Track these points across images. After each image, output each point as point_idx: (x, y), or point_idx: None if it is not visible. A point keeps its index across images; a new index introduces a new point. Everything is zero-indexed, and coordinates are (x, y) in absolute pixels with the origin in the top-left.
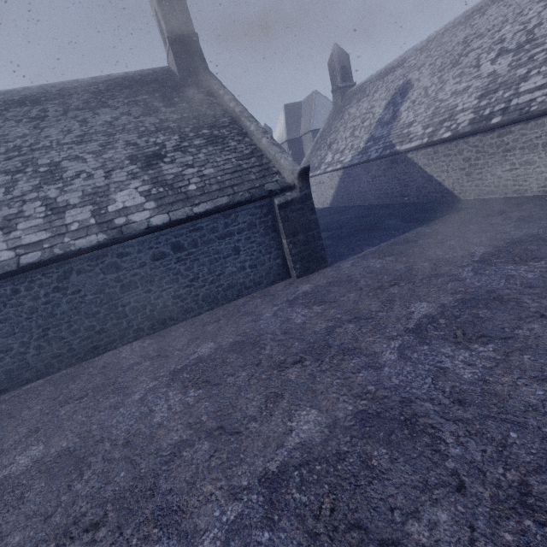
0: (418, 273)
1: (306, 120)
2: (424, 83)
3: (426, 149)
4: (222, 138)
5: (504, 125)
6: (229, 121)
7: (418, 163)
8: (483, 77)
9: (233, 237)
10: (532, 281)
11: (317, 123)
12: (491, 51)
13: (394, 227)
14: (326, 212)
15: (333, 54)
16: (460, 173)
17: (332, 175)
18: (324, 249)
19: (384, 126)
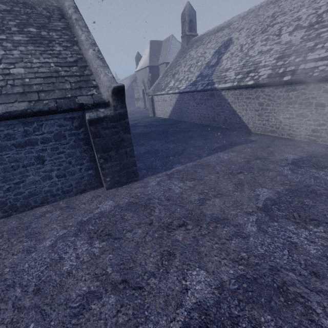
0: (208, 211)
1: (163, 55)
2: (241, 41)
3: (234, 91)
4: (49, 40)
5: (292, 83)
6: (63, 26)
7: (228, 100)
8: (282, 43)
9: (36, 146)
10: (317, 263)
11: (170, 58)
12: (290, 26)
13: (202, 147)
14: (164, 122)
15: (185, 8)
16: (254, 113)
17: (172, 96)
18: (136, 165)
19: (210, 67)
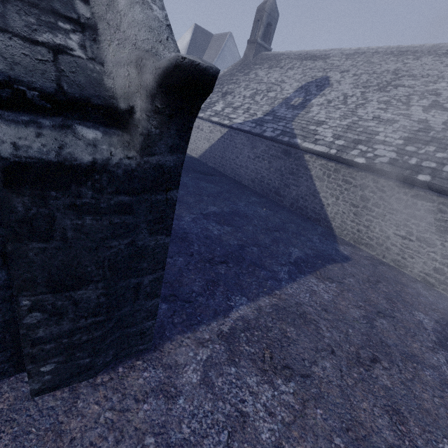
0: None
1: (210, 56)
2: (345, 89)
3: (327, 161)
4: None
5: (431, 189)
6: None
7: (311, 171)
8: (413, 119)
9: None
10: None
11: (219, 66)
12: (425, 98)
13: (274, 252)
14: (192, 164)
15: (267, 1)
16: (350, 207)
17: (215, 127)
18: (154, 317)
19: (290, 107)
